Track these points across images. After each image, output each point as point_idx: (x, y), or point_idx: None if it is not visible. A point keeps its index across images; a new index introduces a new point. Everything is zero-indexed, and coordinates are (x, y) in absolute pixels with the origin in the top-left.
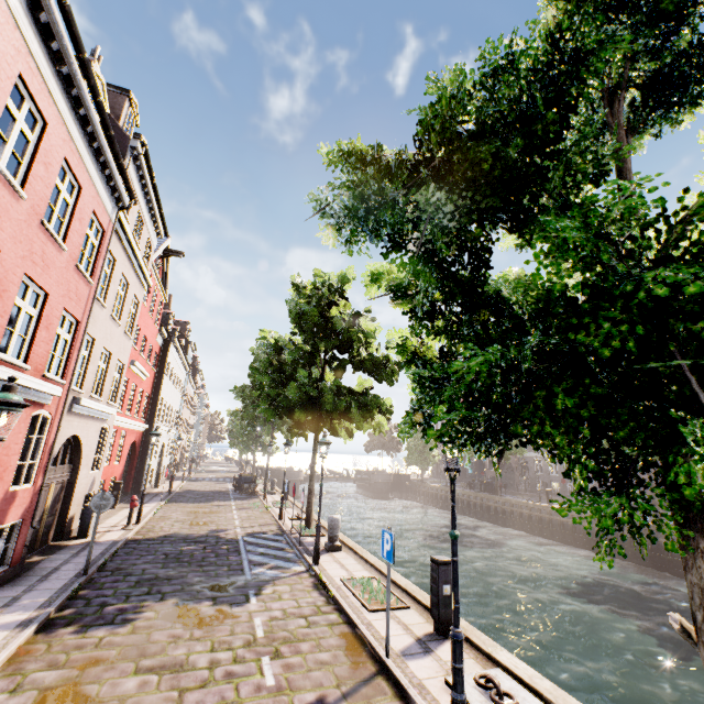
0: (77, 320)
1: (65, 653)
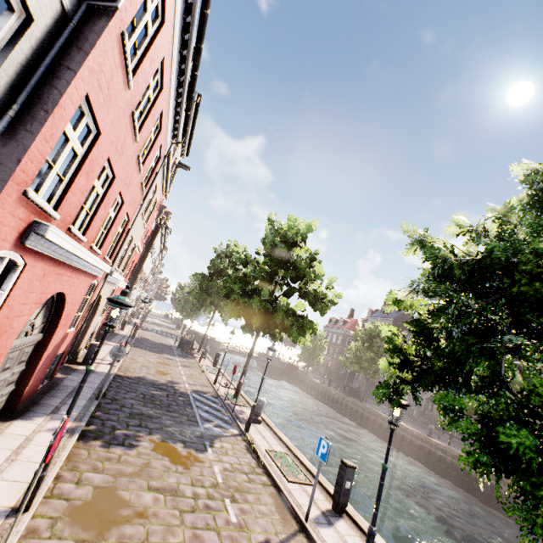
0: (128, 219)
1: (101, 462)
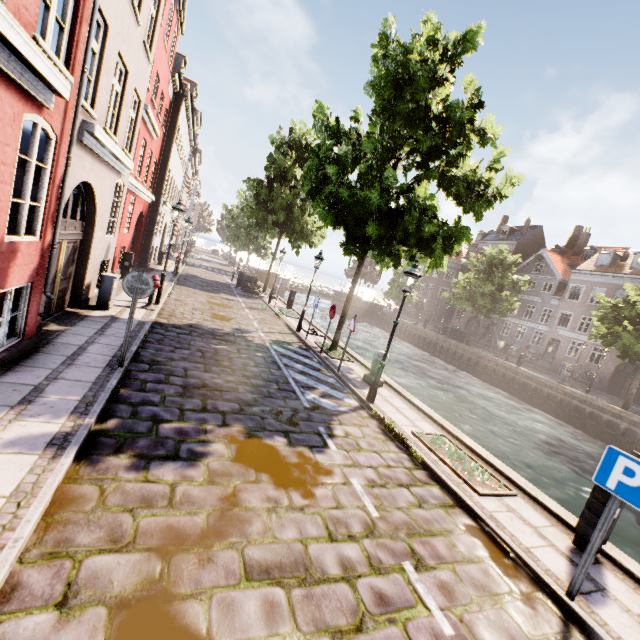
0: None
1: (129, 513)
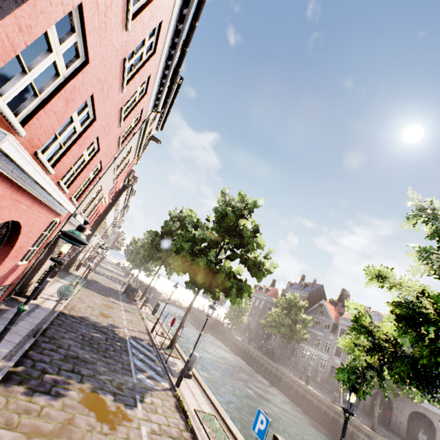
0: (101, 168)
1: (17, 414)
